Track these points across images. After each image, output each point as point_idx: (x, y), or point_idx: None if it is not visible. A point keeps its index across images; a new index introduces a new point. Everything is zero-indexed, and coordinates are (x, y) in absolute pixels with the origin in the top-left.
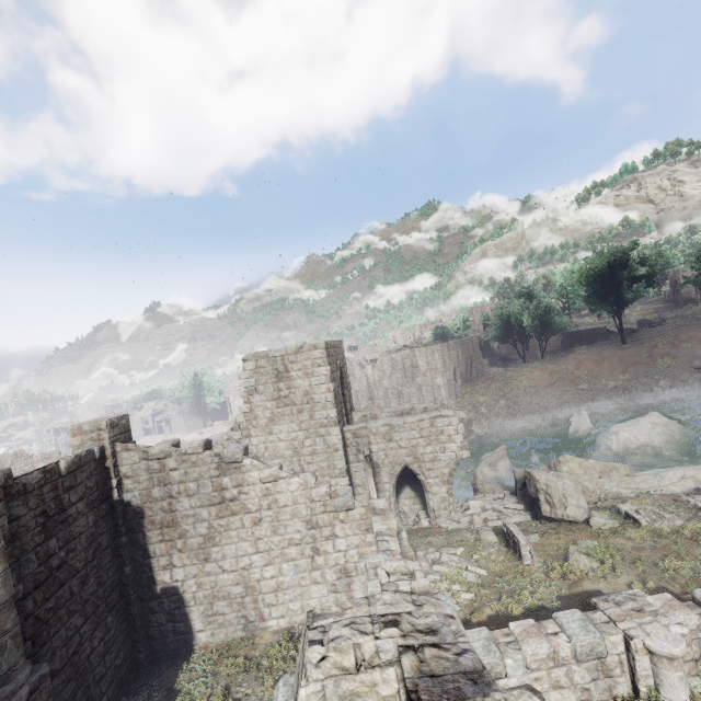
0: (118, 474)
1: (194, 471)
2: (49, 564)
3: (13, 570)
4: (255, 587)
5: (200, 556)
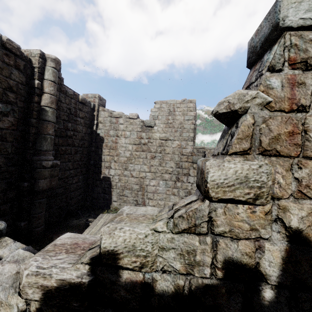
0: (97, 120)
1: (130, 126)
2: (66, 132)
3: (56, 116)
4: (145, 188)
5: (123, 166)
